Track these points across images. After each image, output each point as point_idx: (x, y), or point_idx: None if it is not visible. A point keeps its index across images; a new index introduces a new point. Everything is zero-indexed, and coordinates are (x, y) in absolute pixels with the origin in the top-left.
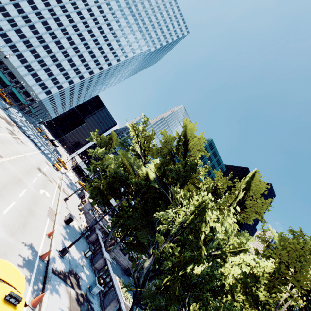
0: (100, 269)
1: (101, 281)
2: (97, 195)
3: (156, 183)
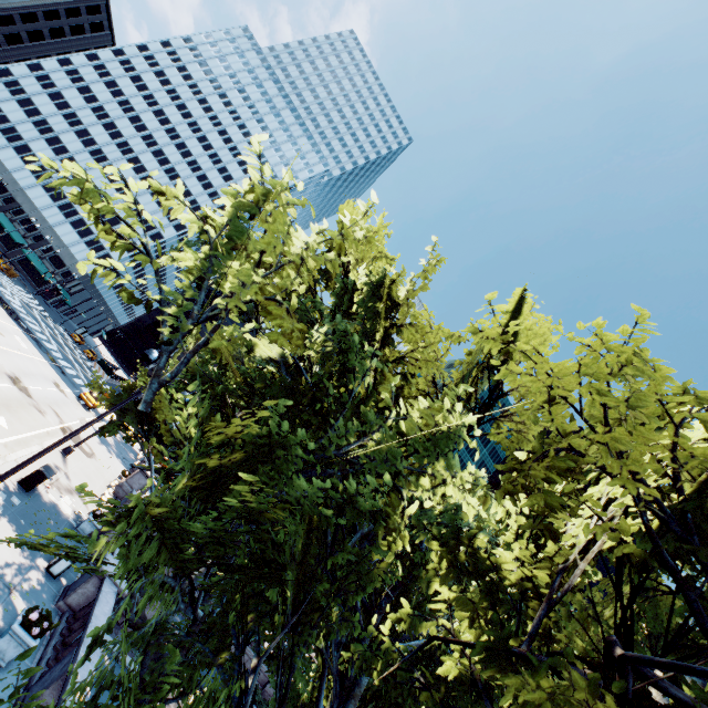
0: (80, 610)
1: (33, 616)
2: (126, 412)
3: (273, 365)
